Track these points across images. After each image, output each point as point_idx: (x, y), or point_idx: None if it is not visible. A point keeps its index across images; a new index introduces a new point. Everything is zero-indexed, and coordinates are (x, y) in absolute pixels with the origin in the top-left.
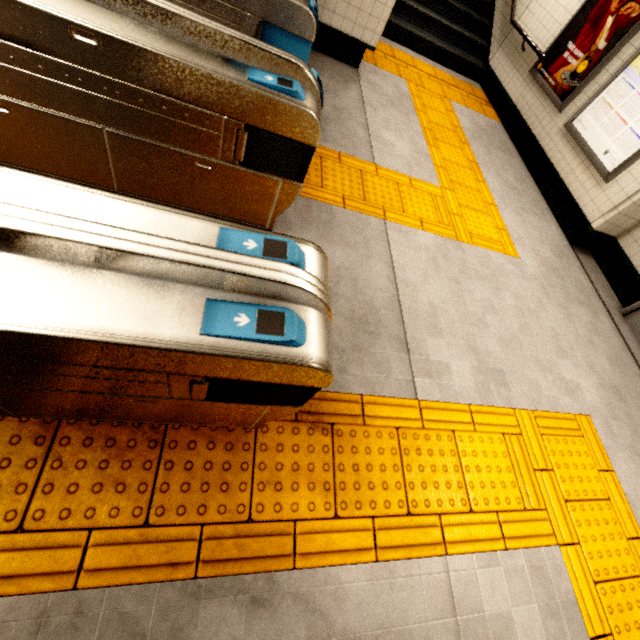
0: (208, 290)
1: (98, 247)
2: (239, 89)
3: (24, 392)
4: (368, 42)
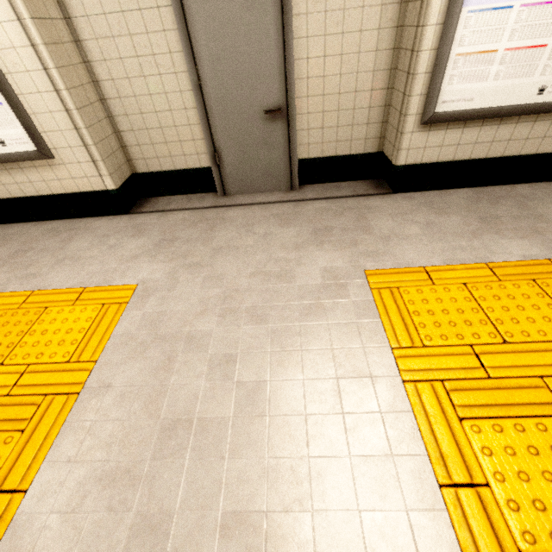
0: None
1: None
2: None
3: None
4: None
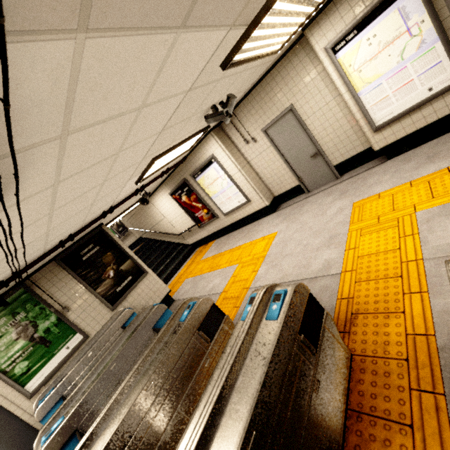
0: (262, 321)
1: (240, 346)
2: (186, 325)
3: (304, 449)
4: (167, 292)
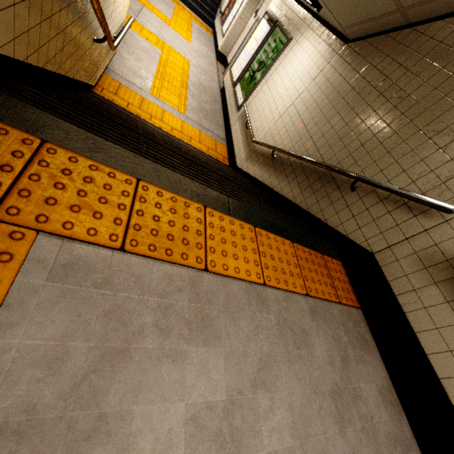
0: None
1: None
2: None
3: None
4: None
